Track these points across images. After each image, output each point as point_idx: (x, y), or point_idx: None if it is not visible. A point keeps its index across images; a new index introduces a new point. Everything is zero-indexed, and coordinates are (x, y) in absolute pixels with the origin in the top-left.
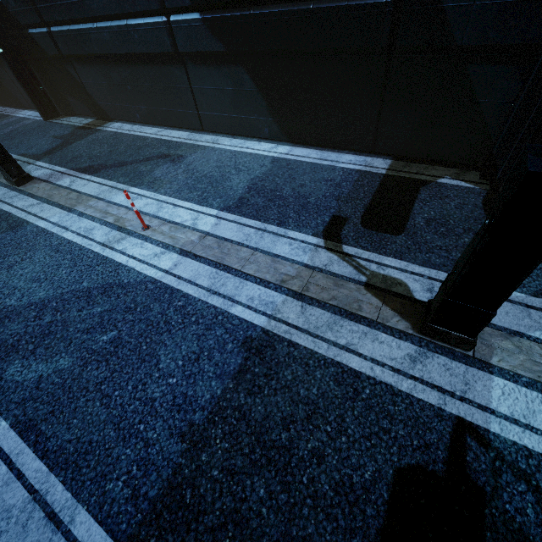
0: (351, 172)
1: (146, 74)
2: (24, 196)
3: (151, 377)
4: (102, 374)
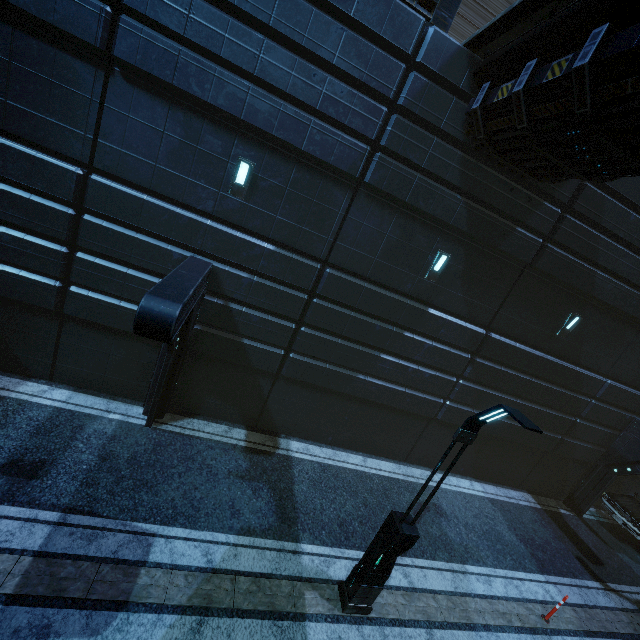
0: (532, 509)
1: (381, 416)
2: (392, 628)
3: None
4: None
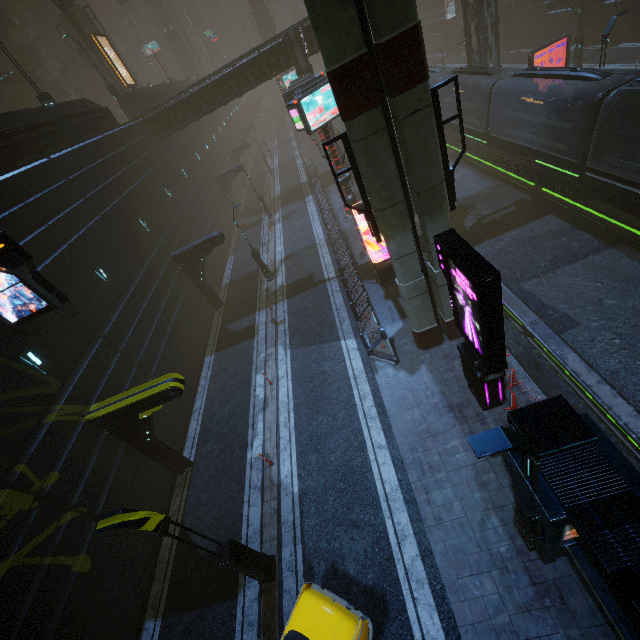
0: None
1: None
2: None
3: None
4: None
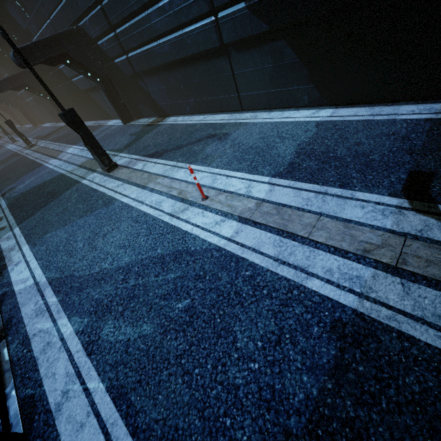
0: (419, 122)
1: (195, 72)
2: (112, 179)
3: (229, 357)
4: (181, 346)
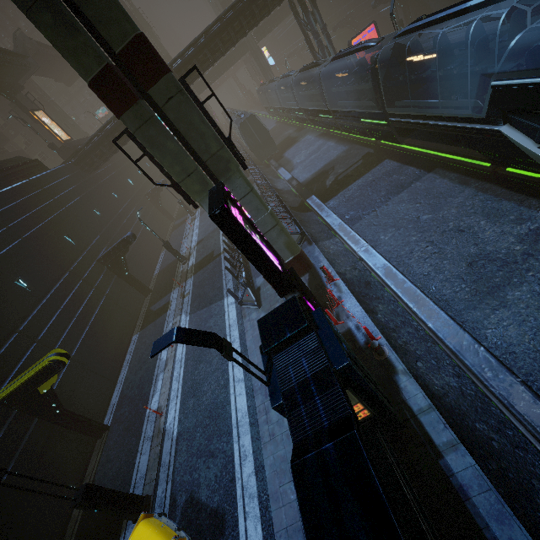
0: None
1: None
2: None
3: None
4: None
